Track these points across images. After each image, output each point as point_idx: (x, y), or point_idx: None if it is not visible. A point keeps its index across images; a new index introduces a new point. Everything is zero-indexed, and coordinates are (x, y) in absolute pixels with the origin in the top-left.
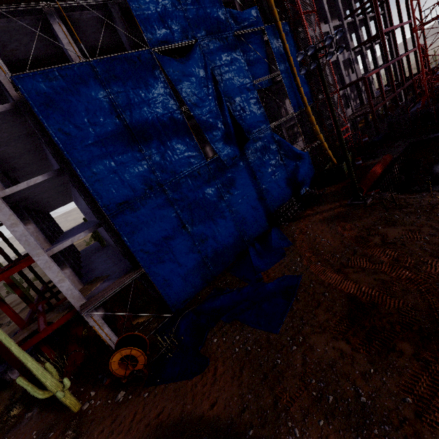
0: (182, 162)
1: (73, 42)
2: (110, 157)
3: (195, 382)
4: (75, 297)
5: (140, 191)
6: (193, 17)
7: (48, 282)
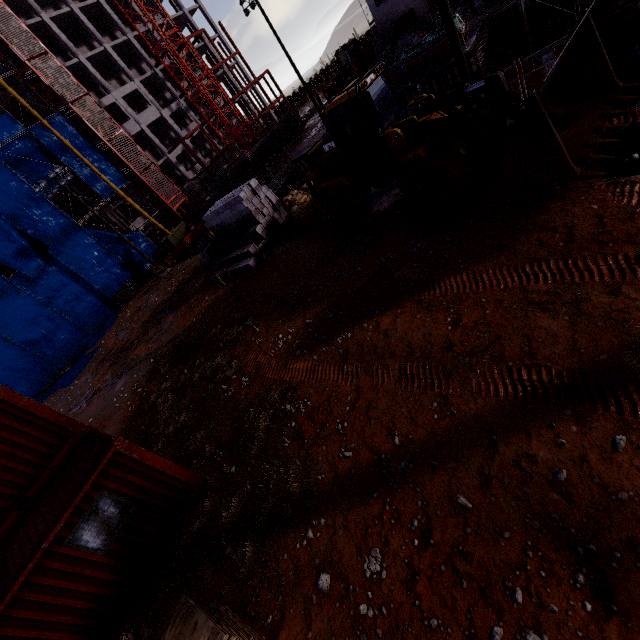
0: None
1: None
2: None
3: None
4: None
5: None
6: None
7: None
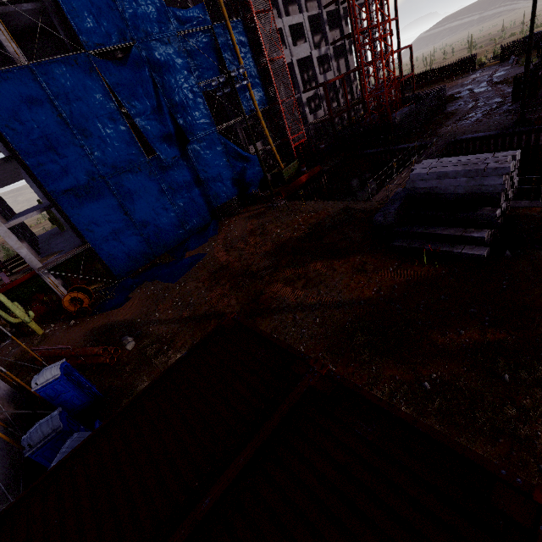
0: (123, 158)
1: (10, 38)
2: (54, 151)
3: (119, 309)
4: (33, 261)
5: (83, 181)
6: (130, 18)
7: (4, 262)
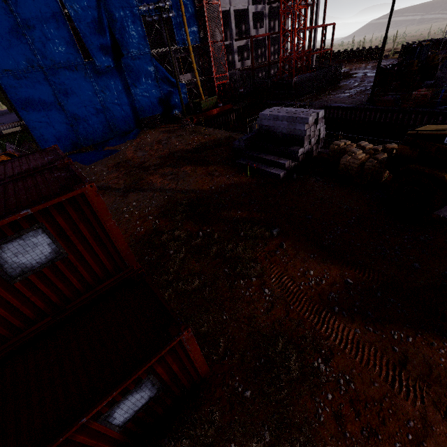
0: (61, 55)
1: None
2: None
3: None
4: None
5: (23, 66)
6: None
7: None
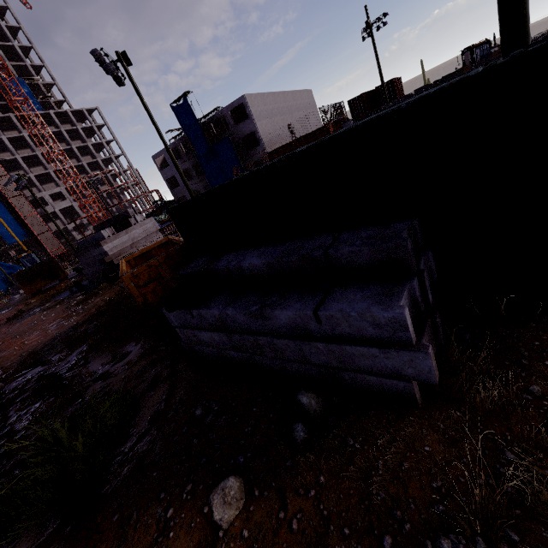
0: None
1: None
2: None
3: None
4: None
5: None
6: None
7: None
